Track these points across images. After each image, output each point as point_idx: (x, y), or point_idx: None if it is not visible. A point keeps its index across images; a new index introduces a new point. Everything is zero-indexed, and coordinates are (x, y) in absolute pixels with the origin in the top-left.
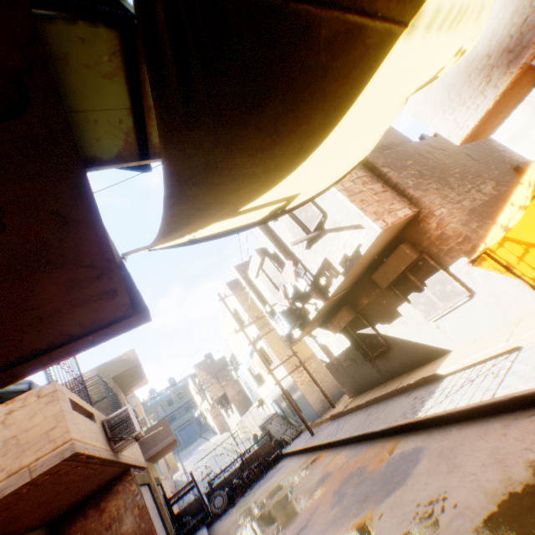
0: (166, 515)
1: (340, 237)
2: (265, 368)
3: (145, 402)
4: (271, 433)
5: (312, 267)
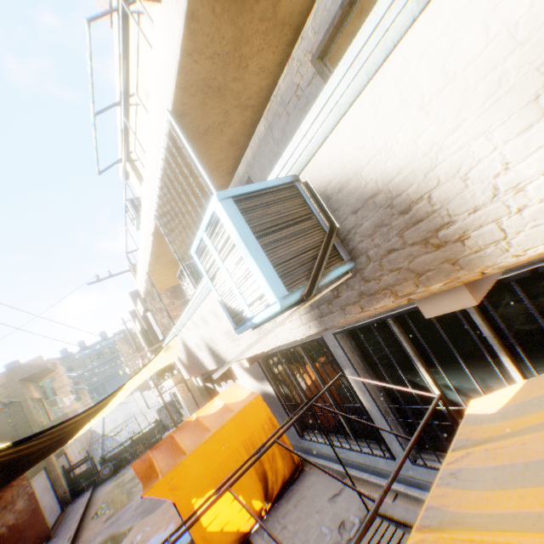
0: (63, 481)
1: None
2: None
3: (74, 354)
4: (158, 422)
5: None
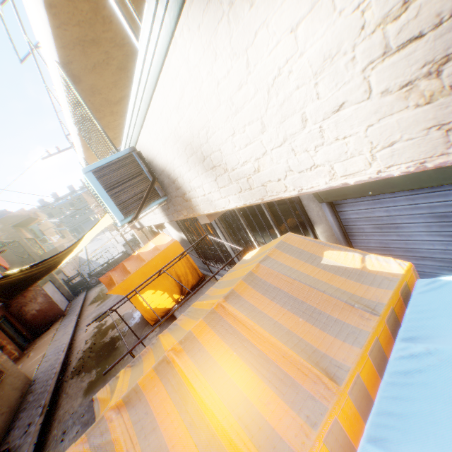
0: (65, 288)
1: None
2: None
3: (51, 204)
4: (124, 252)
5: None
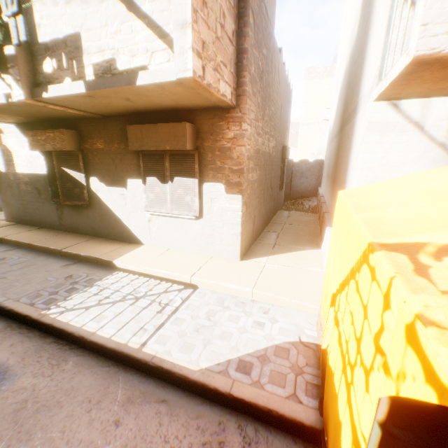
0: None
1: (127, 25)
2: None
3: None
4: None
5: (45, 26)
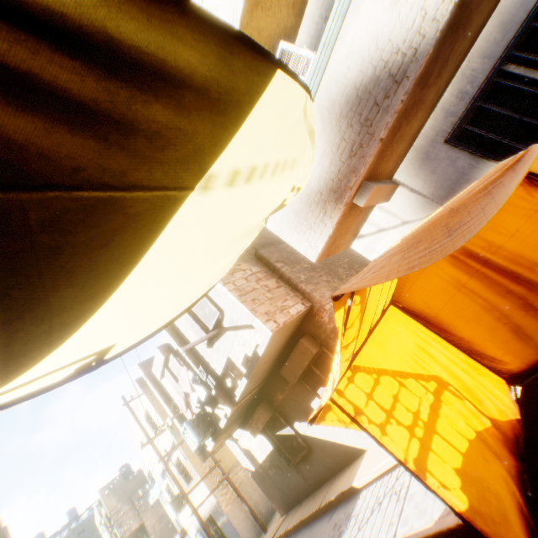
0: None
1: (239, 336)
2: (184, 485)
3: None
4: None
5: (217, 367)
